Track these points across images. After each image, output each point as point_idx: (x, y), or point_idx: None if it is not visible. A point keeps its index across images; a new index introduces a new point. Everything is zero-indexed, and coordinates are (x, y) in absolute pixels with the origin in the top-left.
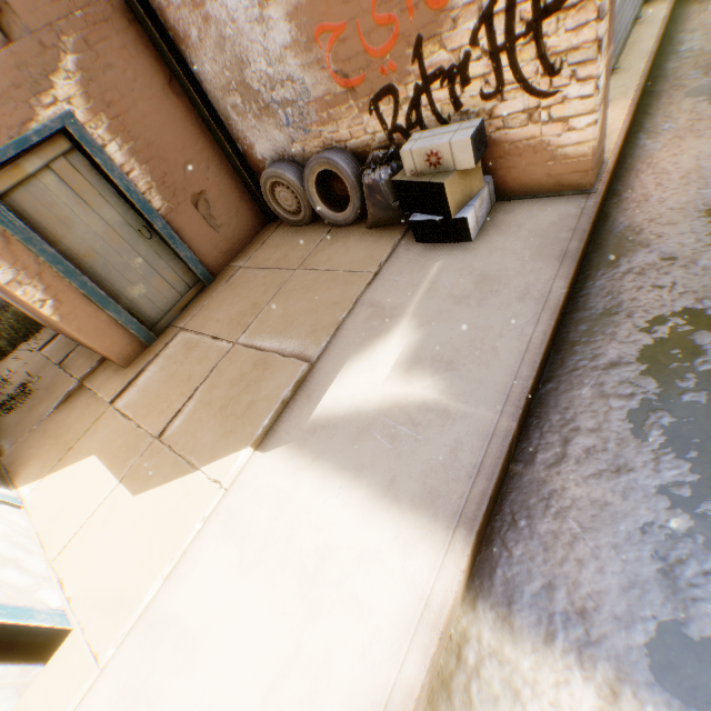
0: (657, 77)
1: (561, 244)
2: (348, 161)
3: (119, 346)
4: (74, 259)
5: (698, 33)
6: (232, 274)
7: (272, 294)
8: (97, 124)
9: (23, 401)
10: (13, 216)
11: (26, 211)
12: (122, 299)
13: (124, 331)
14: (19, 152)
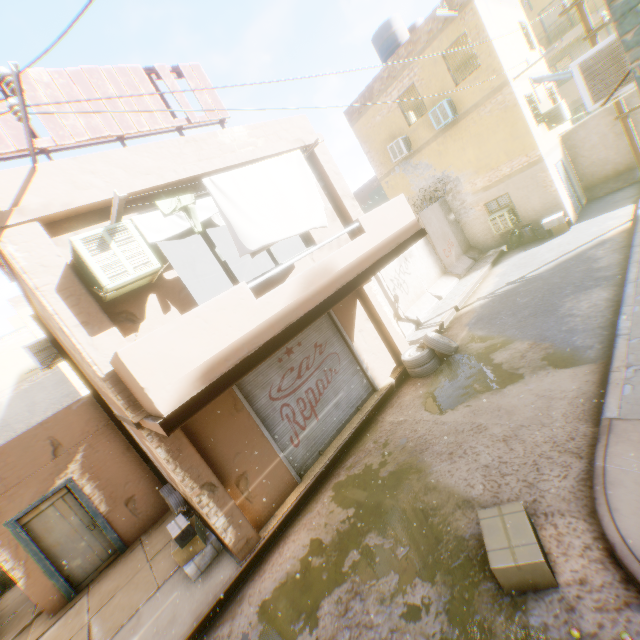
0: (343, 458)
1: (204, 605)
2: (177, 504)
3: (53, 600)
4: (48, 548)
5: (377, 426)
6: (135, 547)
7: (128, 580)
8: (83, 478)
9: (9, 623)
10: (26, 533)
11: (34, 528)
12: (66, 568)
13: (59, 590)
14: (41, 502)
